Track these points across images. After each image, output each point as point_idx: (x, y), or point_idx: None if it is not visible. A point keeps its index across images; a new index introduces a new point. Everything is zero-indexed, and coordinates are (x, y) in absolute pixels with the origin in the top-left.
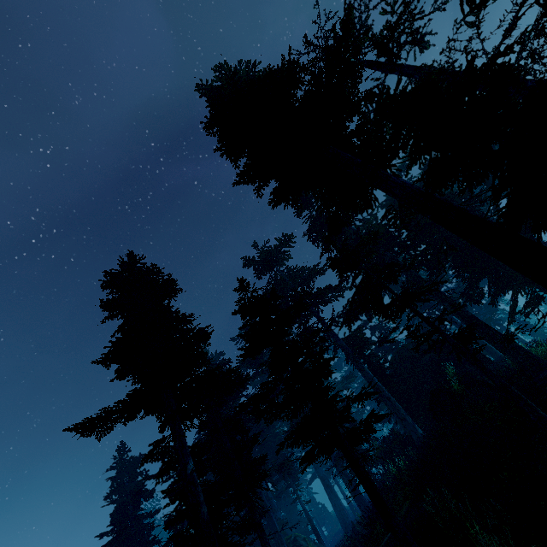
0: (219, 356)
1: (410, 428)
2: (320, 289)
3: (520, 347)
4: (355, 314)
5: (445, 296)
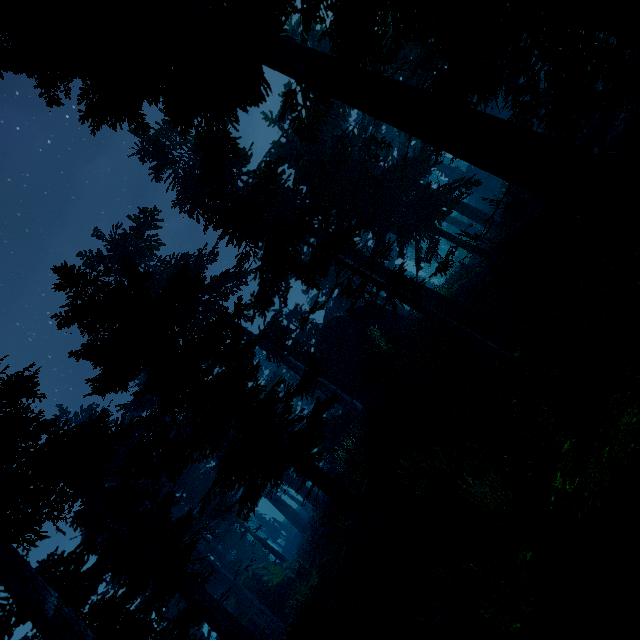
0: (89, 412)
1: (350, 406)
2: (216, 277)
3: (433, 290)
4: (268, 297)
5: (360, 253)
